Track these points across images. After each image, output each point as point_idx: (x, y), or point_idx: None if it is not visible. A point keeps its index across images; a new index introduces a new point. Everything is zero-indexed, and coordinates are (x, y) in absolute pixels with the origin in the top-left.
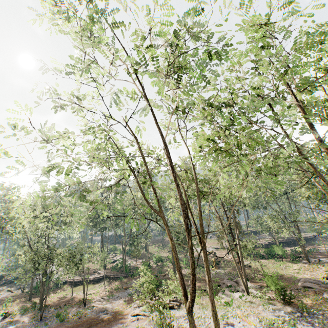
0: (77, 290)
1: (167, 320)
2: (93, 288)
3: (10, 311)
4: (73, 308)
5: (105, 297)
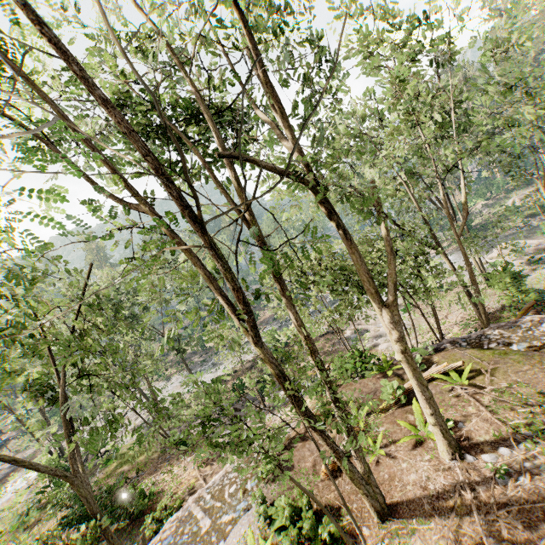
0: None
1: None
2: None
3: None
4: None
5: None
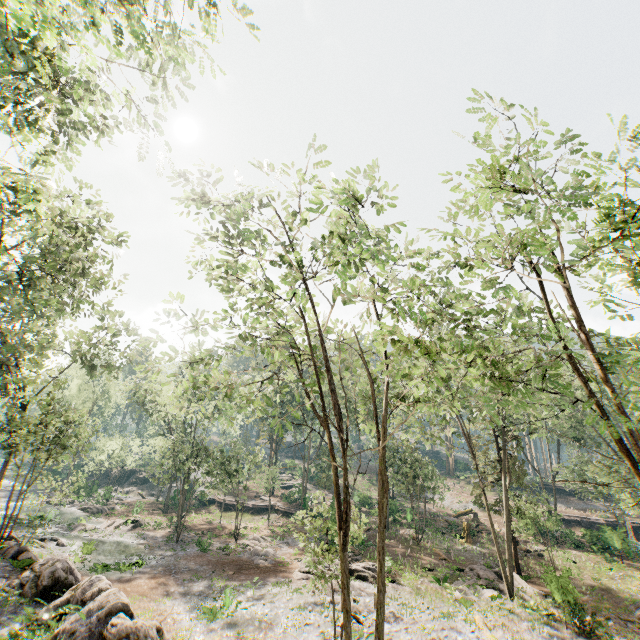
0: (228, 517)
1: (351, 593)
2: (250, 521)
3: (141, 520)
4: (220, 540)
5: (267, 537)
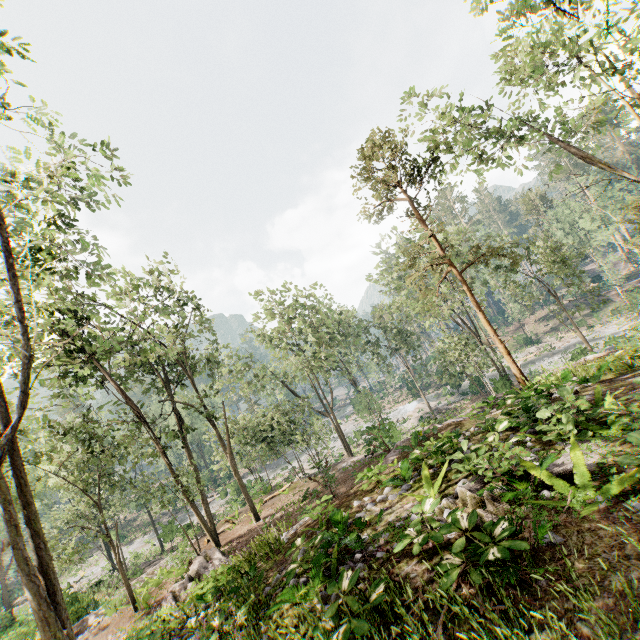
0: None
1: None
2: None
3: None
4: None
5: None
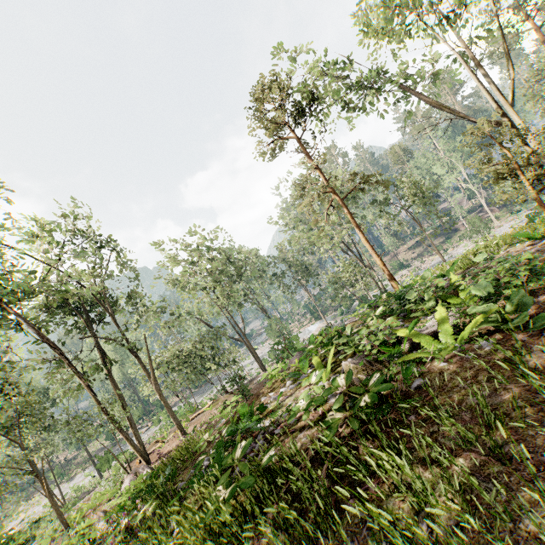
0: None
1: None
2: None
3: None
4: None
5: None
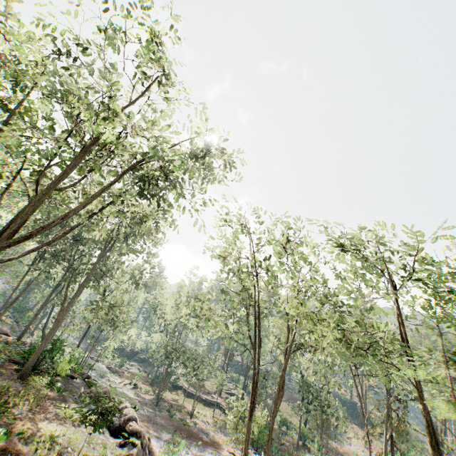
0: (188, 401)
1: None
2: (202, 409)
3: (138, 385)
4: (181, 414)
5: (210, 423)
